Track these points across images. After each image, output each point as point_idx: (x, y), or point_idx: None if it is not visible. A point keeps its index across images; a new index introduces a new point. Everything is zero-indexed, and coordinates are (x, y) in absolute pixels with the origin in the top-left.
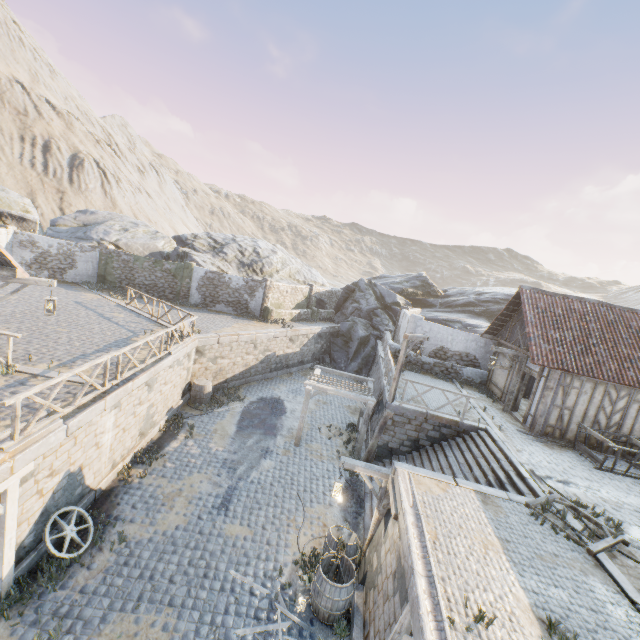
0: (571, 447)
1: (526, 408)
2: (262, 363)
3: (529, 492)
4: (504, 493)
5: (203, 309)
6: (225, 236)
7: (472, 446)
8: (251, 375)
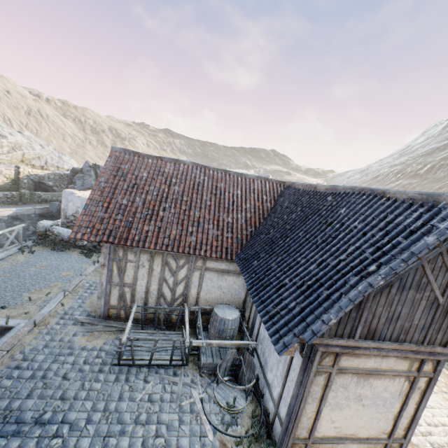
0: None
1: None
2: None
3: None
4: None
5: None
6: None
7: None
8: None
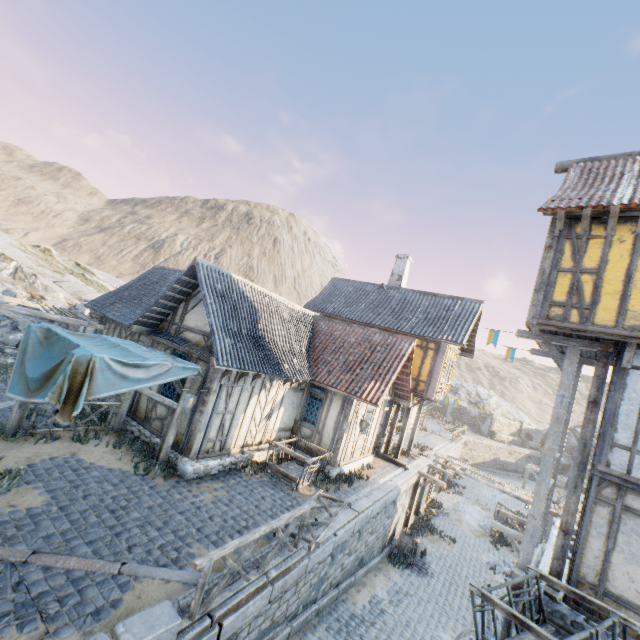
0: None
1: None
2: (492, 461)
3: None
4: None
5: (453, 425)
6: (455, 382)
7: None
8: (486, 466)
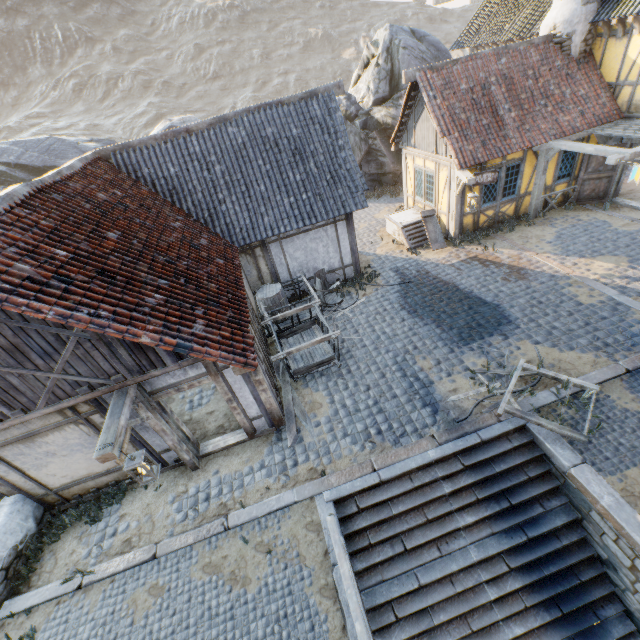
0: (294, 381)
1: (240, 421)
2: None
3: (503, 439)
4: (577, 469)
5: None
6: None
7: (388, 530)
8: None
